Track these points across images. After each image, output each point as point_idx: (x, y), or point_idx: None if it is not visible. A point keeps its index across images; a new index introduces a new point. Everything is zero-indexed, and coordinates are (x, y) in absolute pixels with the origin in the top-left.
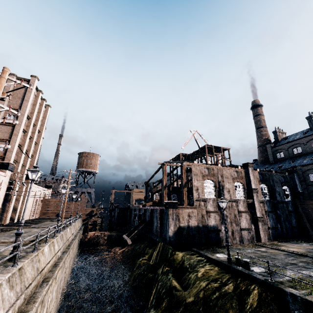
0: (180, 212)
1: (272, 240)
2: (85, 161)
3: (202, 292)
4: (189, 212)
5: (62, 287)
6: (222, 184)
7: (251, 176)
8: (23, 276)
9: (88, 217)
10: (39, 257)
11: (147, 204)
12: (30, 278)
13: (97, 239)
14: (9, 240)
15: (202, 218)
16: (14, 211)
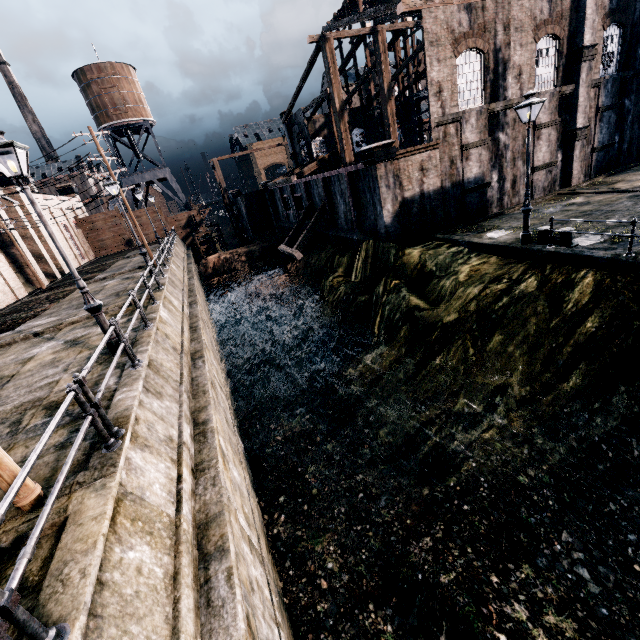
0: (401, 168)
1: (592, 177)
2: (106, 97)
3: (473, 304)
4: (422, 160)
5: (217, 349)
6: (504, 55)
7: (590, 2)
8: (162, 371)
9: (189, 232)
10: (163, 332)
11: (306, 171)
12: (174, 367)
13: (229, 266)
14: (81, 317)
15: (450, 167)
16: (40, 259)
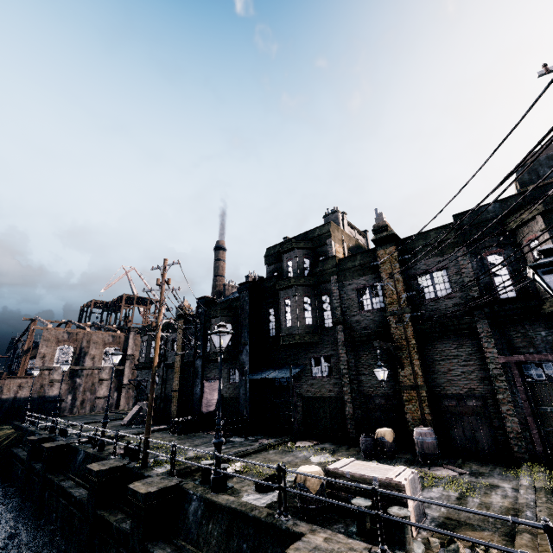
0: (6, 383)
1: None
2: None
3: None
4: (22, 382)
5: None
6: (86, 350)
7: (131, 341)
8: None
9: None
10: None
11: None
12: None
13: None
14: None
15: (40, 388)
16: None
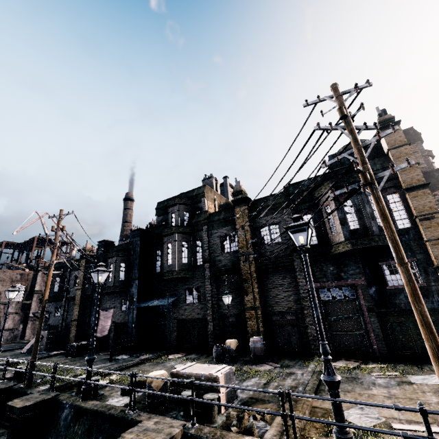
0: None
1: None
2: None
3: None
4: None
5: None
6: None
7: (39, 278)
8: None
9: None
10: None
11: None
12: None
13: None
14: None
15: None
16: None
